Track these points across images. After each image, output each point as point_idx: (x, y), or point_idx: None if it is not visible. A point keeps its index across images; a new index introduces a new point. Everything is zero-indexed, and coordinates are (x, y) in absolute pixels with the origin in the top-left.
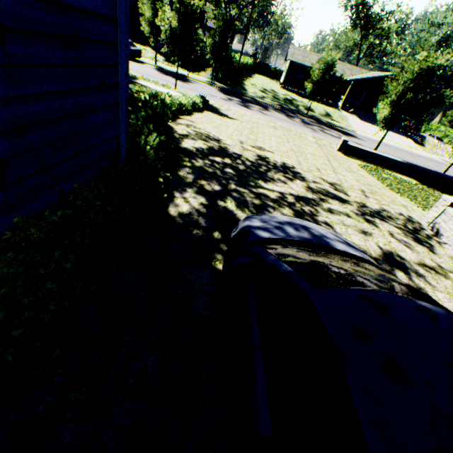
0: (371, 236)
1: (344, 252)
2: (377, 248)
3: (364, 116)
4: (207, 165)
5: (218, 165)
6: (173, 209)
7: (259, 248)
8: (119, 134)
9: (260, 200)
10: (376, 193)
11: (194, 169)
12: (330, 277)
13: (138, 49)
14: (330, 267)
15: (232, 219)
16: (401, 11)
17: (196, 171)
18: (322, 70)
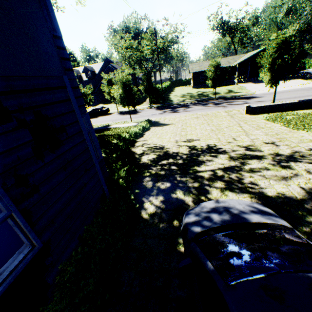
0: (291, 179)
1: (259, 223)
2: (300, 189)
3: (256, 80)
4: (158, 169)
5: (165, 167)
6: (144, 213)
7: (194, 245)
8: (101, 185)
9: (198, 182)
10: (284, 139)
11: (151, 176)
12: (241, 269)
13: (107, 108)
14: (242, 254)
15: (183, 205)
16: (249, 14)
17: (153, 177)
18: (213, 70)
